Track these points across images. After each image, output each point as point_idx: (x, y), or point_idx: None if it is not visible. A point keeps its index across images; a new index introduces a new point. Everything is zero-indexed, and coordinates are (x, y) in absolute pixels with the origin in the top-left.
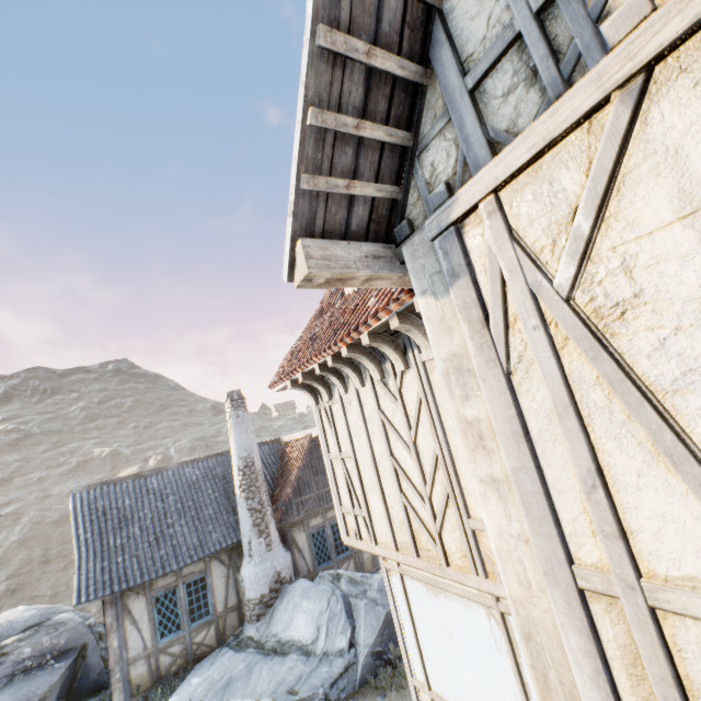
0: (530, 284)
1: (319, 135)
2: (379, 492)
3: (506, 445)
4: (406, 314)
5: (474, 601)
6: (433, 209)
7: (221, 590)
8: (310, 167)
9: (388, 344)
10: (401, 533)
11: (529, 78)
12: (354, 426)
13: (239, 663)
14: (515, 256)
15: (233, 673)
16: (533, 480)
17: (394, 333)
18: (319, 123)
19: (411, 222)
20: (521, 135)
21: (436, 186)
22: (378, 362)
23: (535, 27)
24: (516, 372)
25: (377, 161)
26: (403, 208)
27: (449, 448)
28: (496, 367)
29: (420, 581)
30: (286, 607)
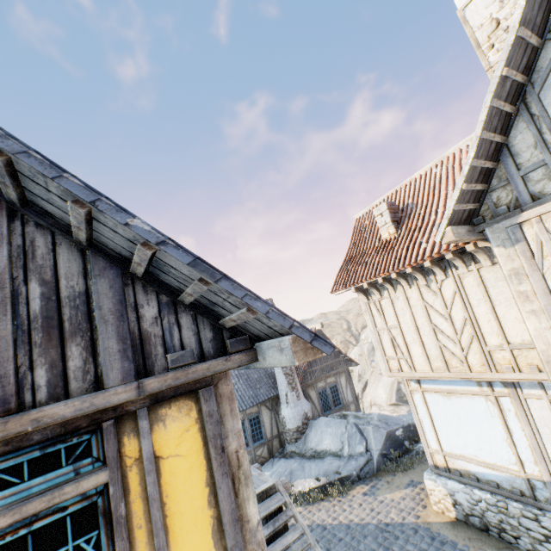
0: None
1: (463, 191)
2: (420, 343)
3: (541, 297)
4: (454, 252)
5: (477, 395)
6: (498, 214)
7: (268, 425)
8: (458, 202)
9: (437, 266)
10: (436, 362)
11: (549, 178)
12: (400, 310)
13: (293, 463)
14: (548, 237)
15: (292, 467)
16: None
17: (437, 261)
18: (466, 188)
19: (483, 217)
20: None
21: (499, 205)
22: (424, 275)
23: None
24: (545, 273)
25: (475, 196)
26: (479, 211)
27: (474, 314)
28: (537, 272)
29: (436, 393)
30: (315, 432)
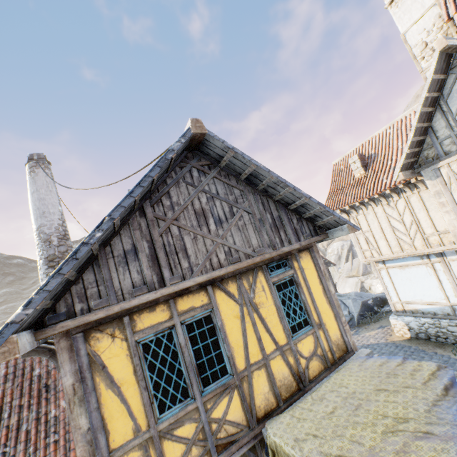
0: (455, 178)
1: (407, 153)
2: (384, 238)
3: (450, 204)
4: (404, 183)
5: (421, 264)
6: (428, 163)
7: None
8: (405, 159)
9: (393, 192)
10: (395, 249)
11: (453, 144)
12: (370, 221)
13: None
14: (452, 174)
15: None
16: (456, 208)
17: (393, 189)
18: (409, 152)
19: (419, 165)
20: (454, 156)
21: (428, 158)
22: (385, 198)
23: (455, 137)
24: (452, 192)
25: (414, 154)
26: (417, 162)
27: (417, 218)
28: (448, 191)
29: (395, 268)
30: None
